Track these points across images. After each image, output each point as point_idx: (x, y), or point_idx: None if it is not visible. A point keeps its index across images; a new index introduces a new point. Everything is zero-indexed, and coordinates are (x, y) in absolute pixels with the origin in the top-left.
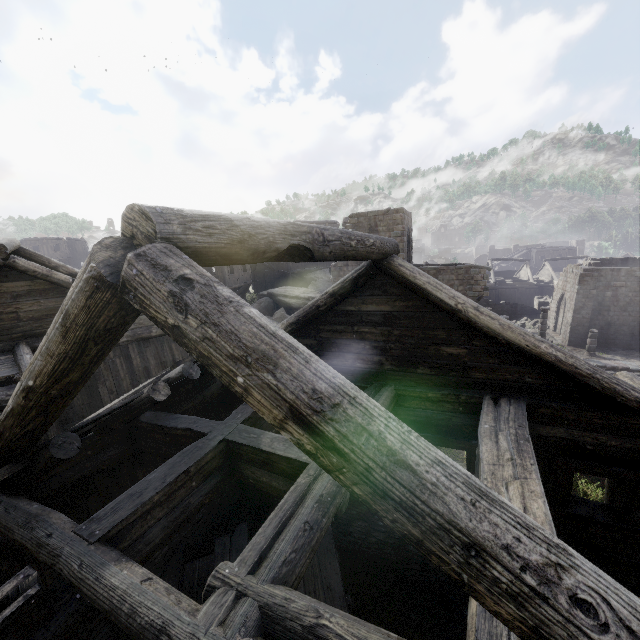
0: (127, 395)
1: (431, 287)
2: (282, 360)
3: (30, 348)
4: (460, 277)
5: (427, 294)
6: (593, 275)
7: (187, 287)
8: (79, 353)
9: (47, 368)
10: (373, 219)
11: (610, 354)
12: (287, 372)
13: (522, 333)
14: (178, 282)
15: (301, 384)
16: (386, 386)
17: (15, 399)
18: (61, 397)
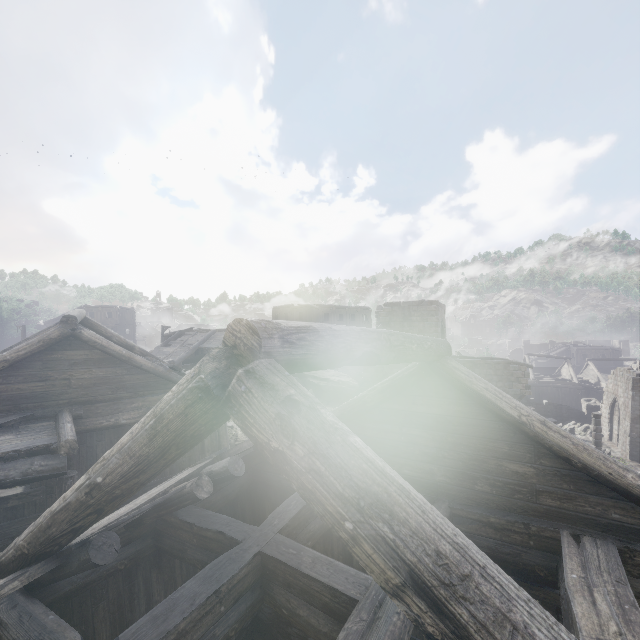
0: (167, 487)
1: (490, 394)
2: (398, 508)
3: (72, 415)
4: (498, 372)
5: (485, 401)
6: None
7: (294, 410)
8: (159, 456)
9: (122, 468)
10: (407, 309)
11: None
12: (405, 524)
13: (601, 457)
14: (285, 404)
15: (422, 543)
16: (439, 502)
17: (76, 493)
18: (122, 496)
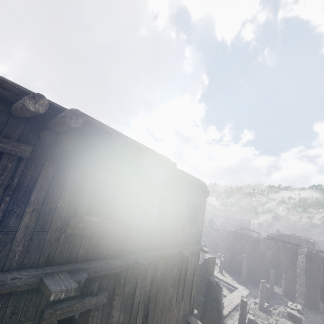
0: None
1: None
2: None
3: None
4: None
5: None
6: (232, 233)
7: None
8: None
9: None
10: None
11: (231, 276)
12: None
13: None
14: None
15: None
16: None
17: None
18: None
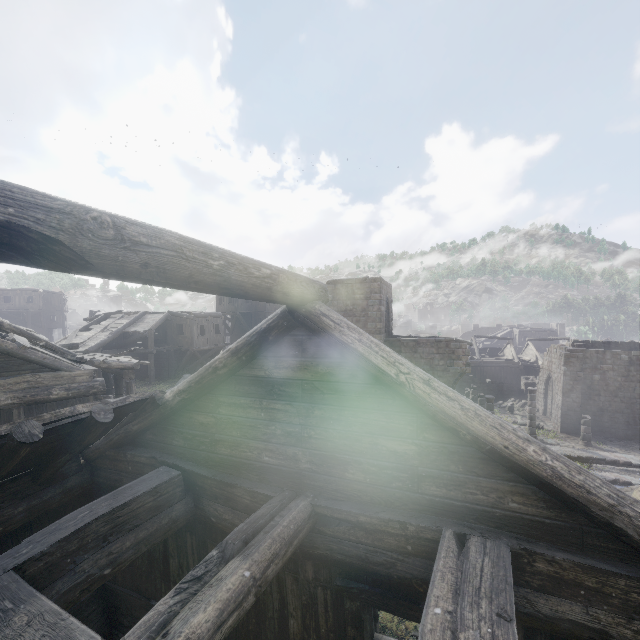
0: None
1: (363, 347)
2: None
3: None
4: (440, 351)
5: (357, 357)
6: (578, 356)
7: None
8: None
9: None
10: (350, 286)
11: (607, 444)
12: None
13: (496, 425)
14: None
15: None
16: (299, 498)
17: None
18: None
